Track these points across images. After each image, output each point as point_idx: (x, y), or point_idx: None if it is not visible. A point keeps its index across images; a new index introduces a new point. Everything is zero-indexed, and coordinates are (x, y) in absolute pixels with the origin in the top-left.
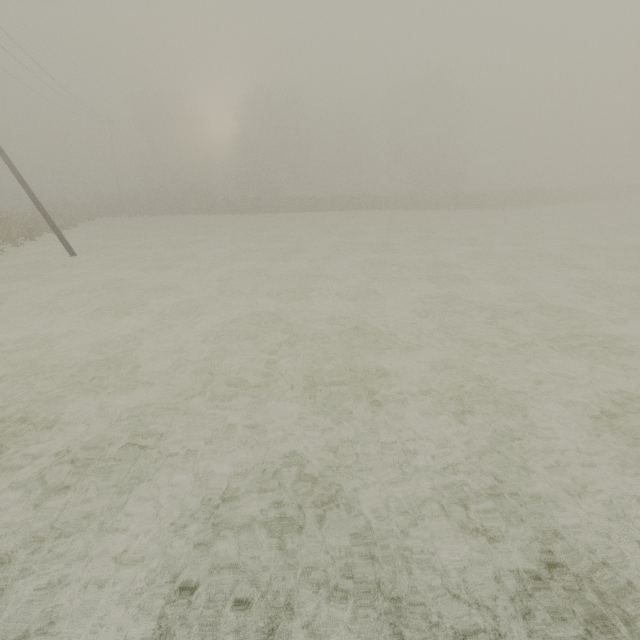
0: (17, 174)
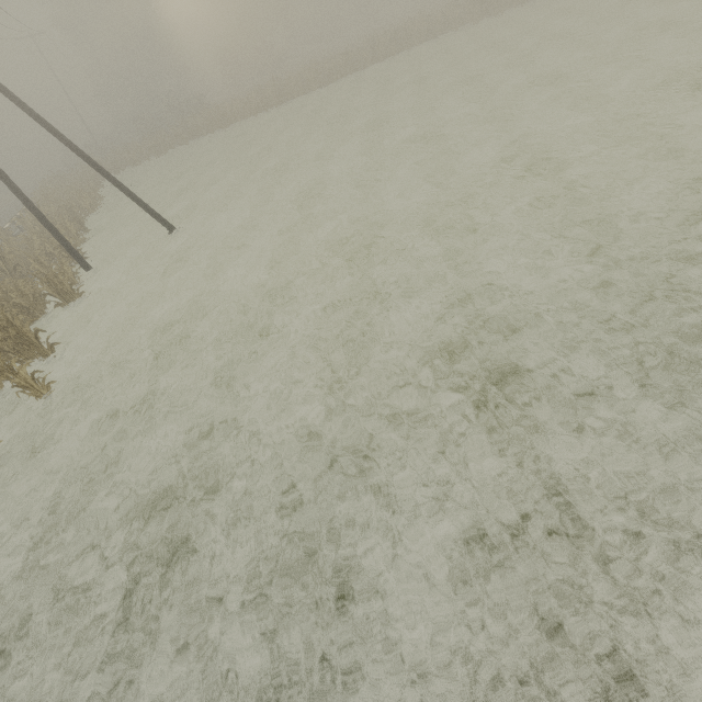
0: (72, 146)
